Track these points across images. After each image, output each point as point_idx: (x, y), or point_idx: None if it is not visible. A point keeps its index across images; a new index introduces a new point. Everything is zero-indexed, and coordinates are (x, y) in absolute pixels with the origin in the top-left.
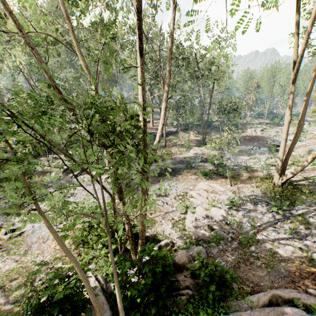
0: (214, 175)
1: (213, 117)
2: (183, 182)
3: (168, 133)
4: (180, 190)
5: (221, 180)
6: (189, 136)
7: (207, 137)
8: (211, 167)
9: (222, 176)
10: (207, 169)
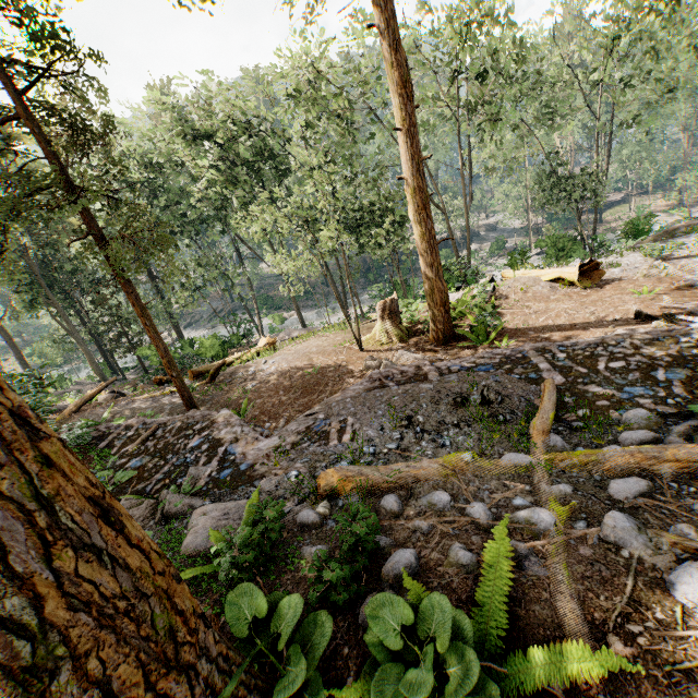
0: None
1: None
2: None
3: (606, 205)
4: None
5: None
6: (649, 201)
7: (694, 196)
8: None
9: None
10: None
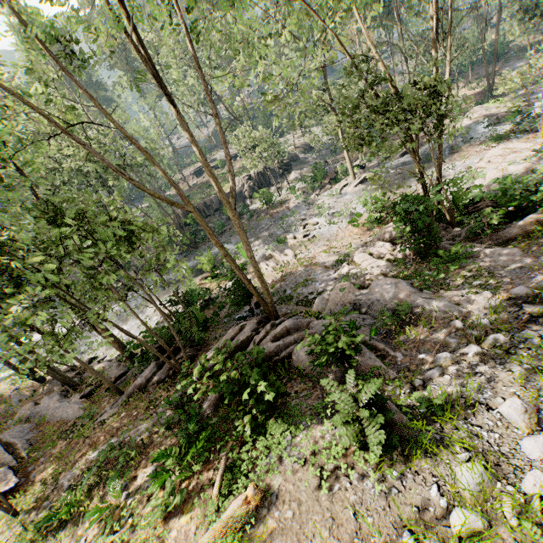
0: (513, 135)
1: (508, 33)
2: (462, 159)
3: None
4: (460, 169)
5: (527, 138)
6: (457, 92)
7: (498, 79)
8: (508, 128)
9: (529, 131)
10: (500, 132)
